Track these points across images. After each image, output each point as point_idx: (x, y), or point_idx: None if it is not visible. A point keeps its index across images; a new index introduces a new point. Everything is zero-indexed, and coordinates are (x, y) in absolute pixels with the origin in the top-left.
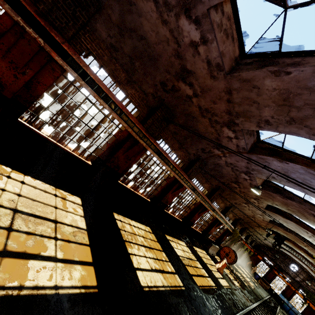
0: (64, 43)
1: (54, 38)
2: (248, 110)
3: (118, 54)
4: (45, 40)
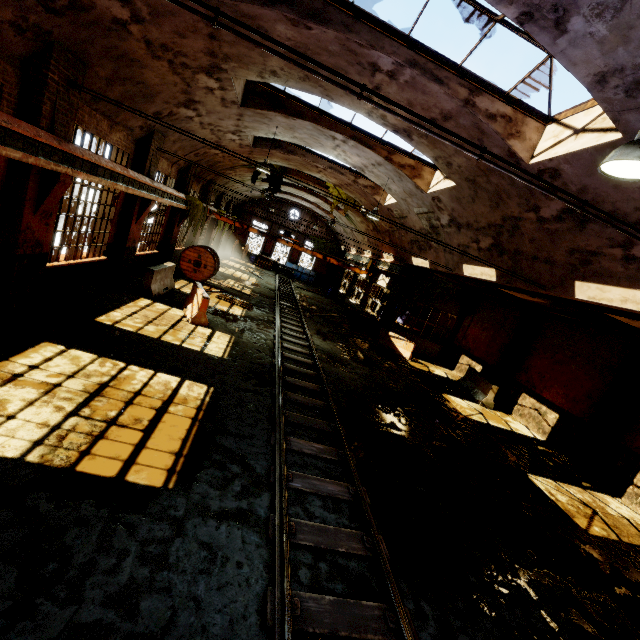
0: None
1: None
2: None
3: None
4: None
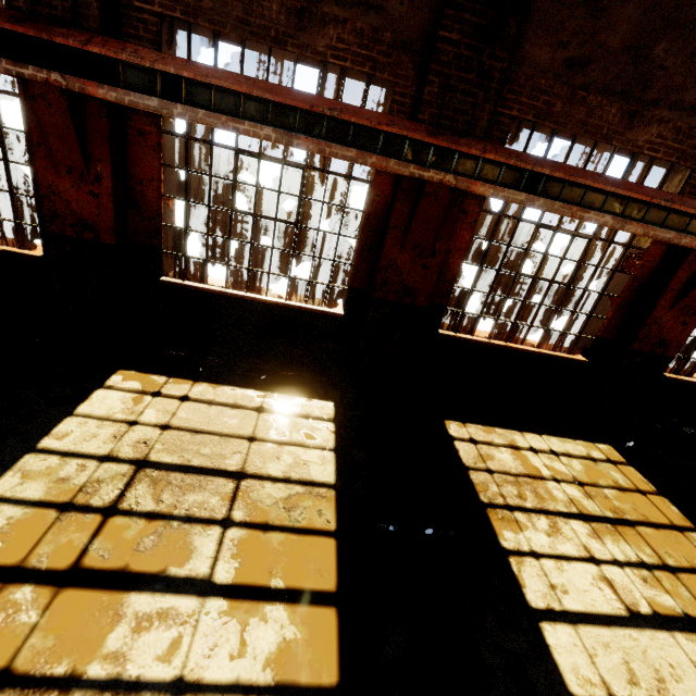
0: (89, 42)
1: (70, 48)
2: None
3: None
4: (63, 69)
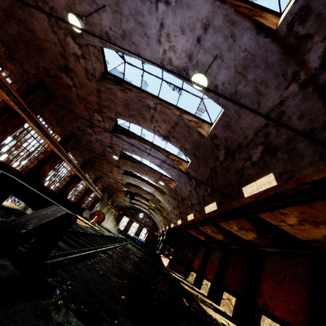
0: None
1: None
2: (110, 105)
3: (0, 31)
4: None
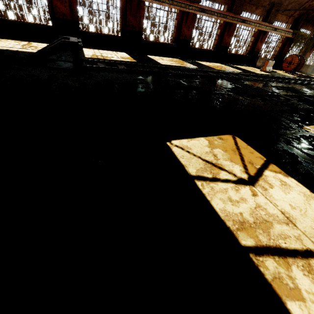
0: None
1: None
2: None
3: None
4: None
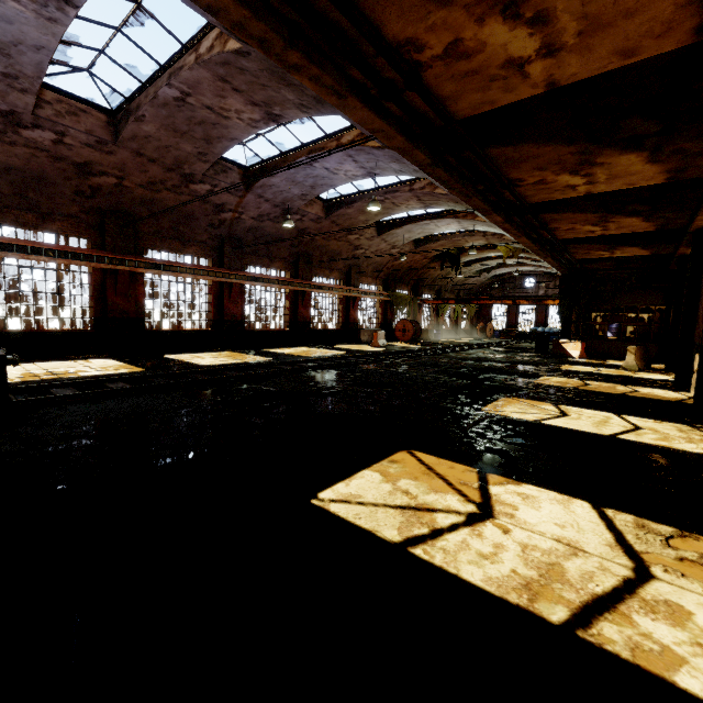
0: None
1: None
2: (175, 156)
3: (4, 201)
4: None
